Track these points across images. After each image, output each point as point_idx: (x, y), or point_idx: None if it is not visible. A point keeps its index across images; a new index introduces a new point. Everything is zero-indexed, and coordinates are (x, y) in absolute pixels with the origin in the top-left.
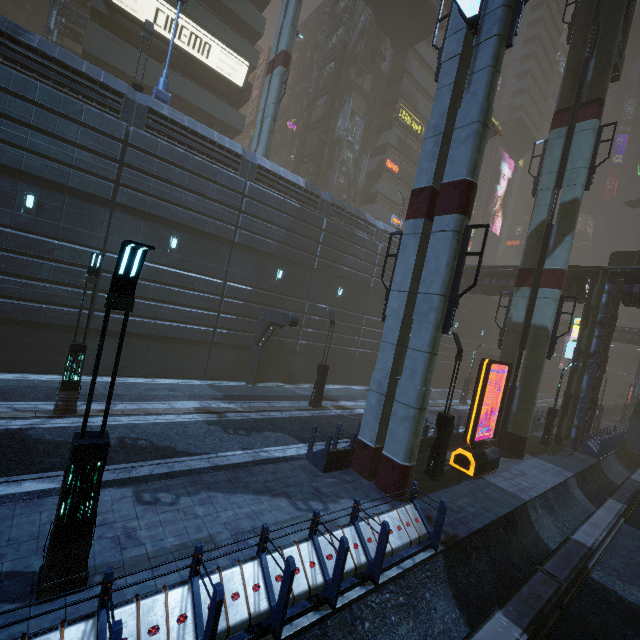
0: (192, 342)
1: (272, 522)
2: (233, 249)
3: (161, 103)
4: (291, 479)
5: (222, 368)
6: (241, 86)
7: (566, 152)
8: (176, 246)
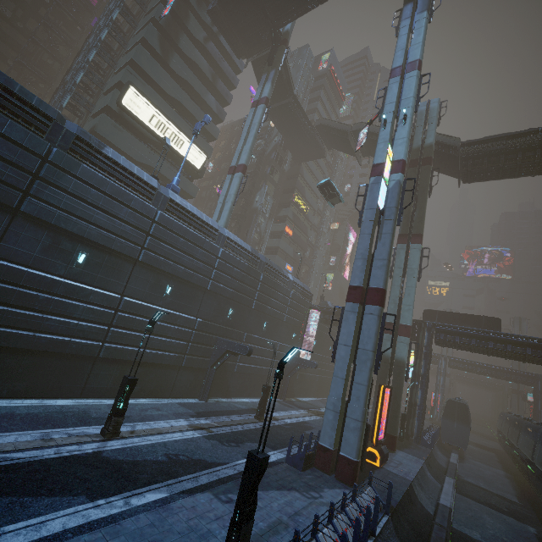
0: (167, 366)
1: (301, 507)
2: (205, 294)
3: (175, 194)
4: (289, 477)
5: (183, 387)
6: (199, 168)
7: (407, 258)
8: (170, 292)
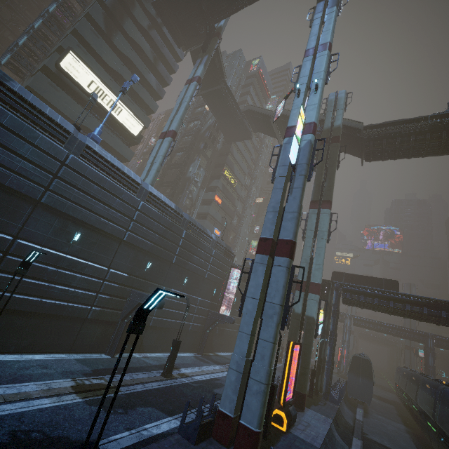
0: (68, 318)
1: None
2: (121, 245)
3: (94, 143)
4: None
5: (88, 341)
6: (136, 135)
7: (318, 221)
8: (79, 239)
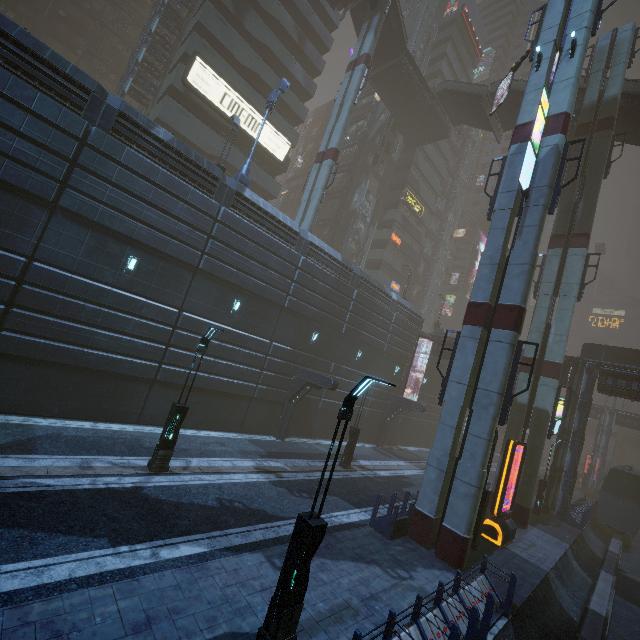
0: (236, 396)
1: (381, 589)
2: (281, 313)
3: (244, 186)
4: (370, 546)
5: (256, 422)
6: (281, 160)
7: (562, 269)
8: (238, 308)
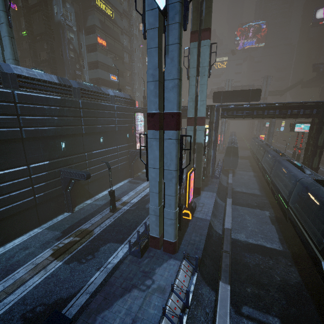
0: (21, 211)
1: (138, 309)
2: (24, 142)
3: None
4: (130, 274)
5: (49, 213)
6: None
7: (199, 57)
8: None
